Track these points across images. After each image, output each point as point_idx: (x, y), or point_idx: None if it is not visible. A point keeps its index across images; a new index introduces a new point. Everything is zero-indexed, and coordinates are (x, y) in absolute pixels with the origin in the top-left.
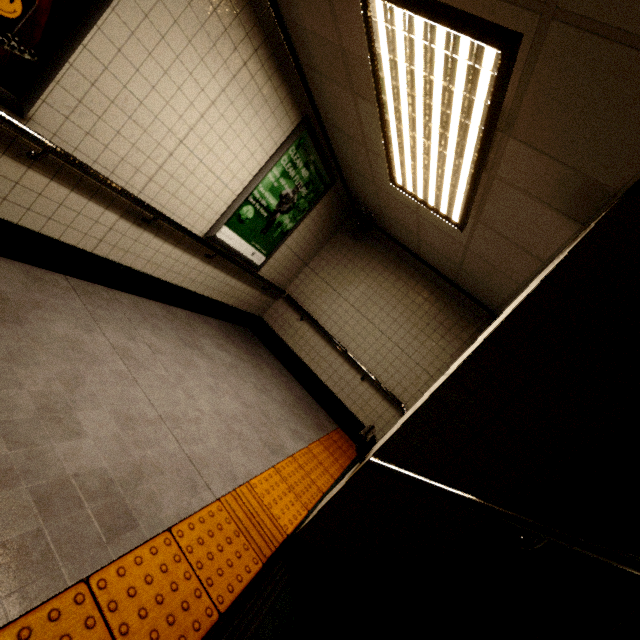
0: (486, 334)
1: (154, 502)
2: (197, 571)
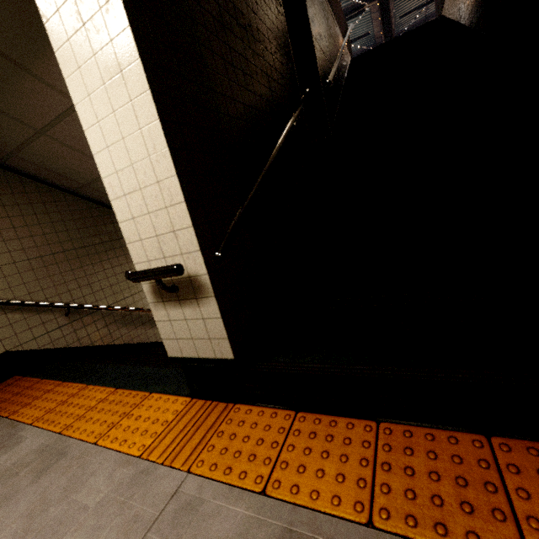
0: (128, 93)
1: (241, 538)
2: (280, 444)
